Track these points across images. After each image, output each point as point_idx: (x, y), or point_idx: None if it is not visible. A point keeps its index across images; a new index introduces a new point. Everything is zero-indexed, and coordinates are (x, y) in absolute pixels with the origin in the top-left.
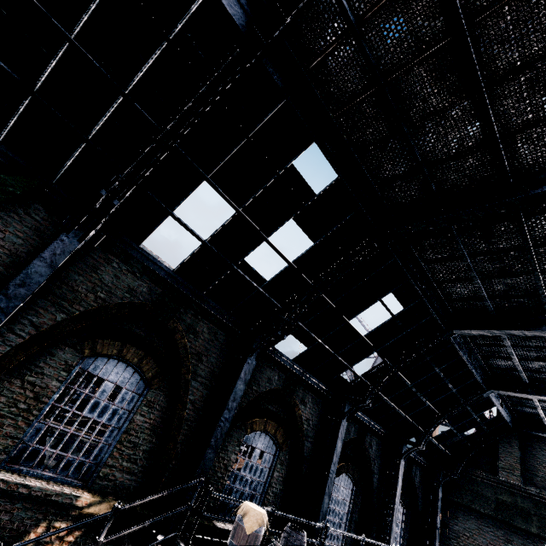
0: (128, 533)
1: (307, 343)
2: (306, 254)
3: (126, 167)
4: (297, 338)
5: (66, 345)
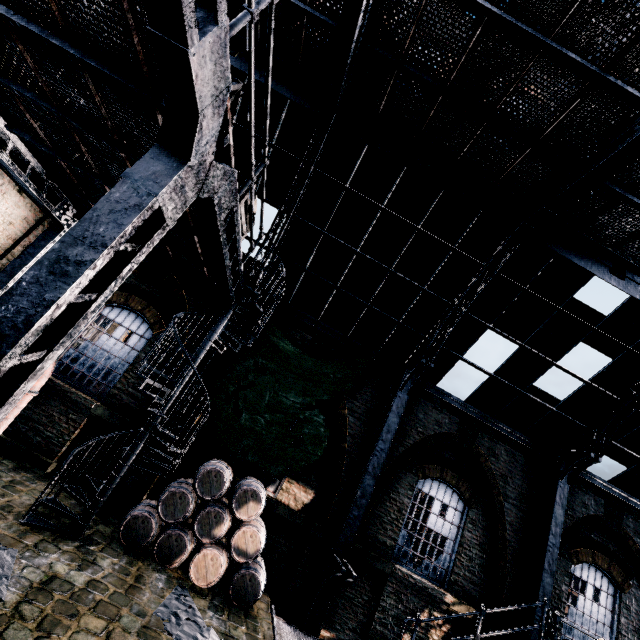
0: (487, 638)
1: (625, 462)
2: (605, 371)
3: (435, 339)
4: (610, 456)
5: (406, 470)
